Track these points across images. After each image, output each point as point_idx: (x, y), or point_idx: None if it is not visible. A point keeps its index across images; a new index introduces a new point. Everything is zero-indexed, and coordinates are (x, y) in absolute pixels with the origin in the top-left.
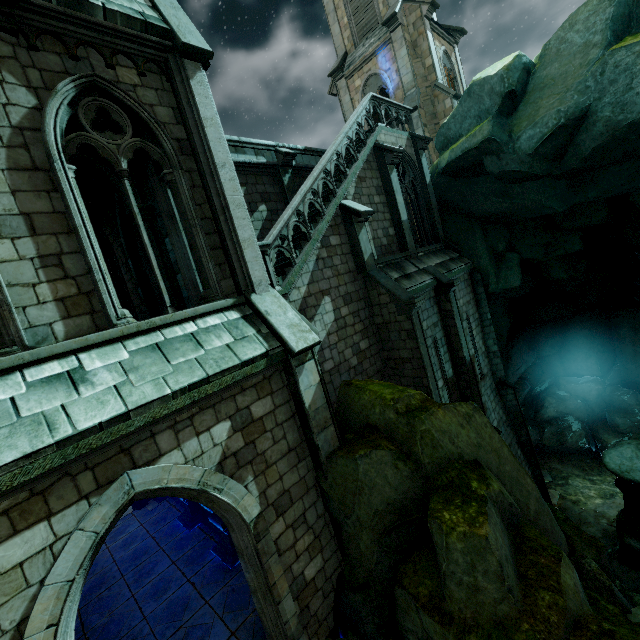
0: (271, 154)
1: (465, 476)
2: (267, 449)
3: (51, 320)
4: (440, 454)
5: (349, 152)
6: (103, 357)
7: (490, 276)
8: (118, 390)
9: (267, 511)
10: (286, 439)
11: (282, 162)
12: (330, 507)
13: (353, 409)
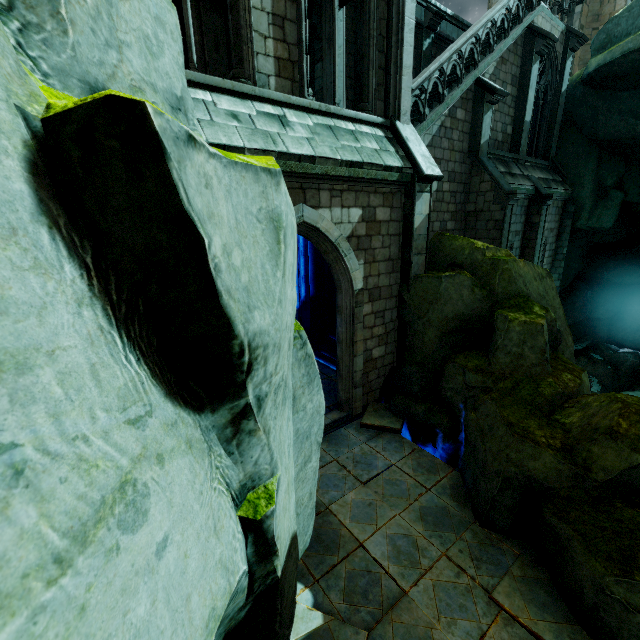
0: (421, 10)
1: (530, 303)
2: (377, 248)
3: (269, 73)
4: (513, 288)
5: (503, 25)
6: (297, 117)
7: (584, 210)
8: (309, 141)
9: (364, 292)
10: (390, 249)
11: (429, 23)
12: (404, 313)
13: (442, 252)
